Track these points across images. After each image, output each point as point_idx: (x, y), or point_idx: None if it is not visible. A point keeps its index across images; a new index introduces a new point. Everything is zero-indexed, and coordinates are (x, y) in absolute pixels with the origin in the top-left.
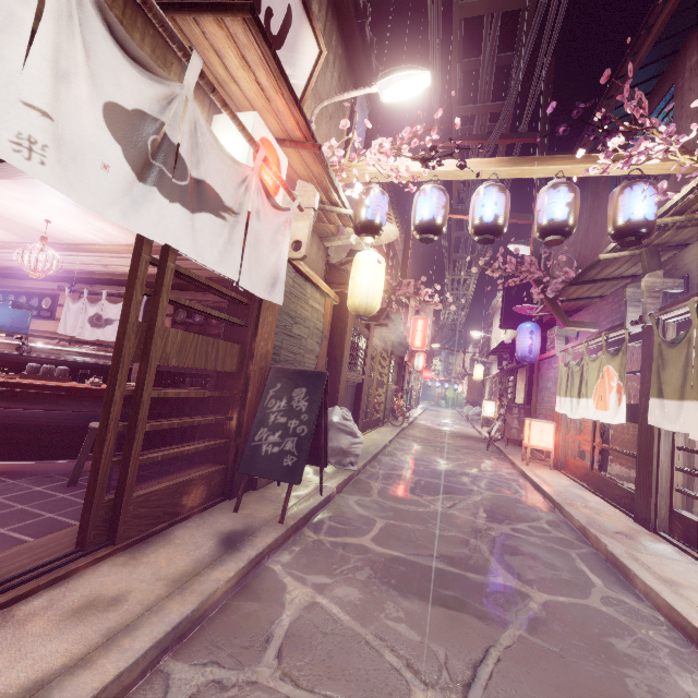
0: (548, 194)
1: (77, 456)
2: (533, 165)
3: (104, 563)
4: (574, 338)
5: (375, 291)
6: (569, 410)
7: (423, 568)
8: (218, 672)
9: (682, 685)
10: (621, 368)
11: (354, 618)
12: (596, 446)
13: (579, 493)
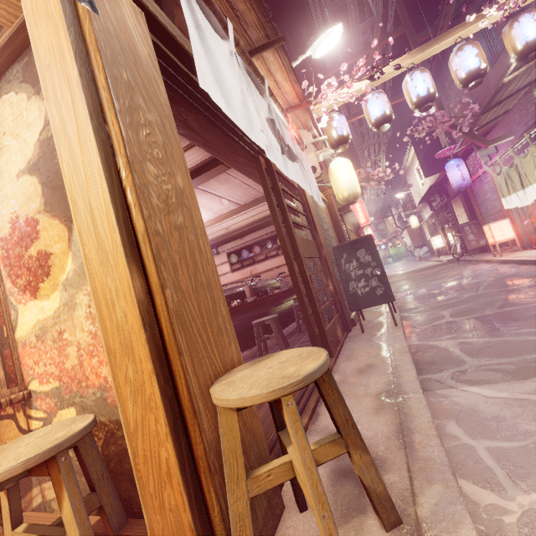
0: (458, 57)
1: (246, 348)
2: (437, 44)
3: (337, 364)
4: (494, 153)
5: (354, 182)
6: (518, 202)
7: (501, 313)
8: (451, 370)
9: None
10: None
11: (491, 338)
12: None
13: None
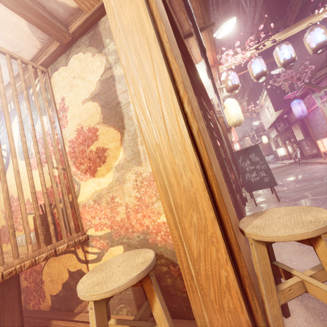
0: (310, 34)
1: None
2: (296, 27)
3: None
4: (323, 95)
5: (240, 113)
6: None
7: None
8: None
9: None
10: None
11: None
12: None
13: None
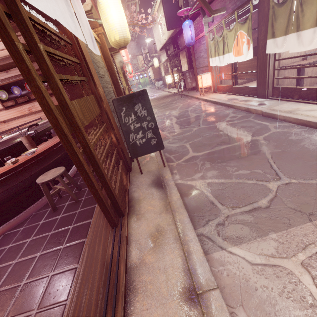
0: None
1: (37, 198)
2: None
3: (130, 224)
4: (211, 22)
5: (125, 25)
6: (219, 63)
7: (221, 151)
8: (214, 222)
9: (316, 139)
10: (249, 29)
11: (225, 179)
12: (233, 75)
13: (232, 97)
